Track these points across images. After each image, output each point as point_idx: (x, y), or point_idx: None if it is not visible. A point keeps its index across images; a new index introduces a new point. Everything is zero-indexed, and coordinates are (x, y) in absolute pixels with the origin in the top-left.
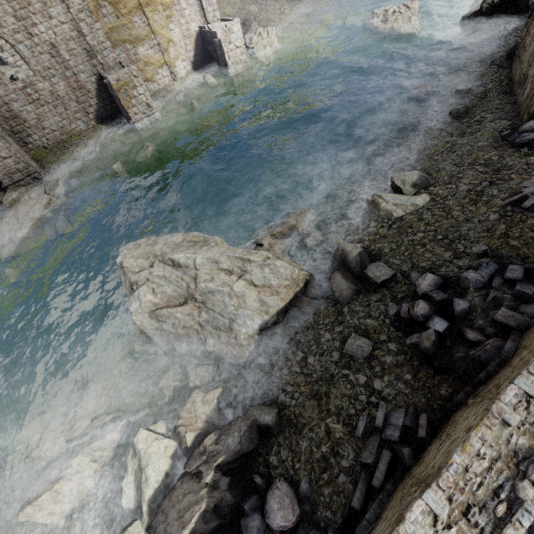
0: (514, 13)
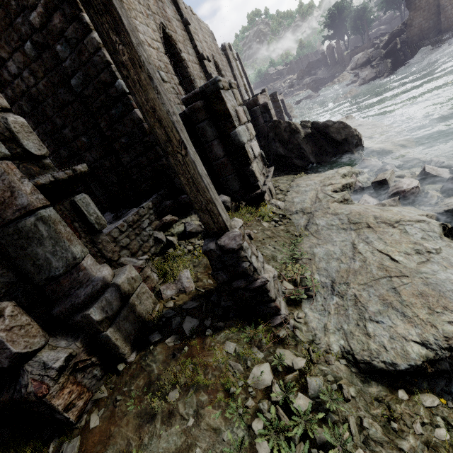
0: (393, 54)
